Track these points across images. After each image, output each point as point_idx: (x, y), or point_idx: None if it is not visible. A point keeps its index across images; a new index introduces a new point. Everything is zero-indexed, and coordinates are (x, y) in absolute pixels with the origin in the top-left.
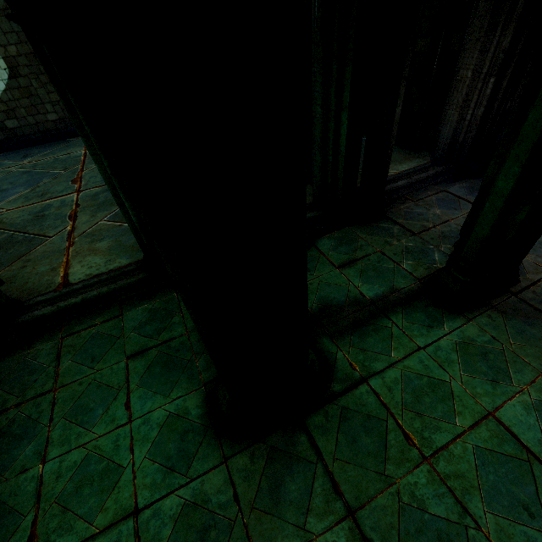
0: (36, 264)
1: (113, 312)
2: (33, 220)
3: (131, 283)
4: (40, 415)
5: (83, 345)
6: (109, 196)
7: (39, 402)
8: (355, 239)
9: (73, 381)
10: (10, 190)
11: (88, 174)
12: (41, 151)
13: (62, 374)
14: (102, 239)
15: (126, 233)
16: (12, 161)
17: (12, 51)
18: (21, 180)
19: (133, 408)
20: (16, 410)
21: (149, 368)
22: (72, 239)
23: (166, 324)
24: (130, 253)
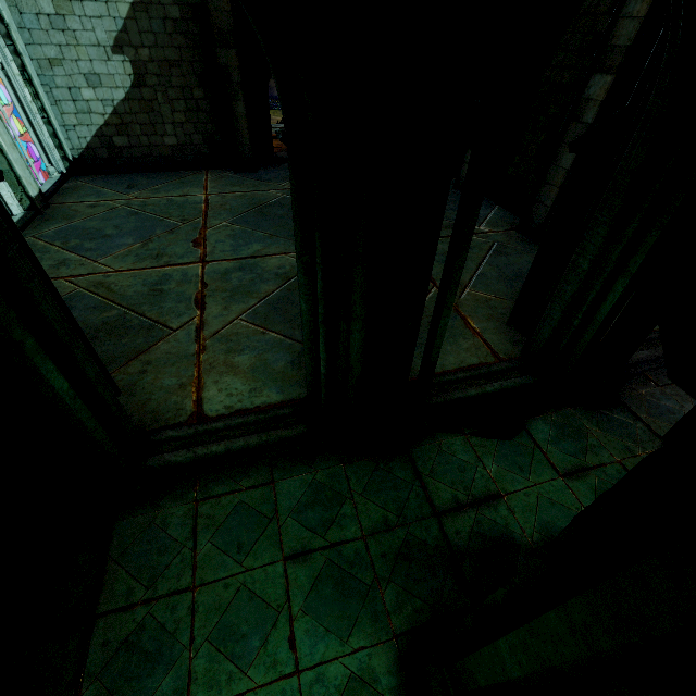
0: (160, 372)
1: (262, 474)
2: (149, 296)
3: (288, 438)
4: (177, 626)
5: (225, 519)
6: (244, 280)
7: (174, 604)
8: (582, 432)
9: (216, 579)
10: (116, 239)
11: (213, 236)
12: (150, 183)
13: (201, 563)
14: (241, 350)
15: (272, 348)
16: (114, 191)
17: (143, 54)
18: (129, 226)
19: (299, 649)
20: (145, 609)
21: (316, 584)
22: (202, 340)
23: (334, 515)
24: (281, 384)
